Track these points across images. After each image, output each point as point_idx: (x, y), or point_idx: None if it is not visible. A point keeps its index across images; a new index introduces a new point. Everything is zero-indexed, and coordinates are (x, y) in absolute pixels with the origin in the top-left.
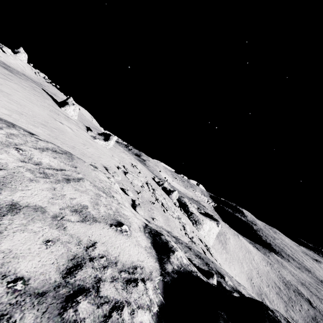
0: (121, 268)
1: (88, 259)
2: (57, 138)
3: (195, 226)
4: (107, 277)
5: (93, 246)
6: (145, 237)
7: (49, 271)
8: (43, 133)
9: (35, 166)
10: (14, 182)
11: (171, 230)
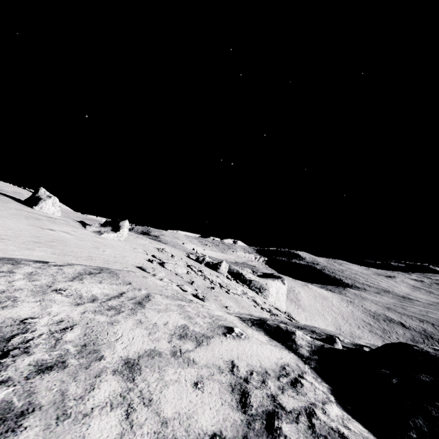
0: (276, 375)
1: (243, 382)
2: (65, 254)
3: (260, 295)
4: (275, 390)
5: (234, 366)
6: (256, 332)
7: (227, 414)
8: (46, 255)
9: (94, 304)
10: (101, 335)
11: (248, 312)
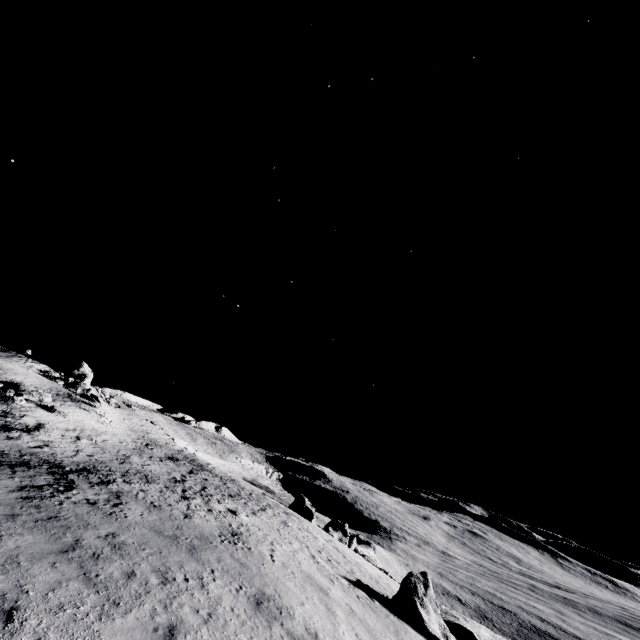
0: None
1: None
2: None
3: None
4: None
5: None
6: None
7: None
8: None
9: None
10: None
11: None
